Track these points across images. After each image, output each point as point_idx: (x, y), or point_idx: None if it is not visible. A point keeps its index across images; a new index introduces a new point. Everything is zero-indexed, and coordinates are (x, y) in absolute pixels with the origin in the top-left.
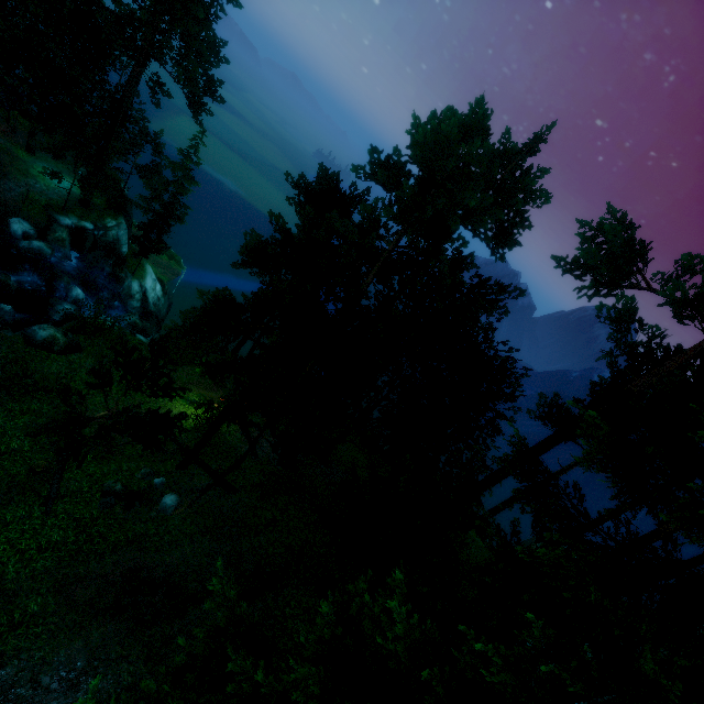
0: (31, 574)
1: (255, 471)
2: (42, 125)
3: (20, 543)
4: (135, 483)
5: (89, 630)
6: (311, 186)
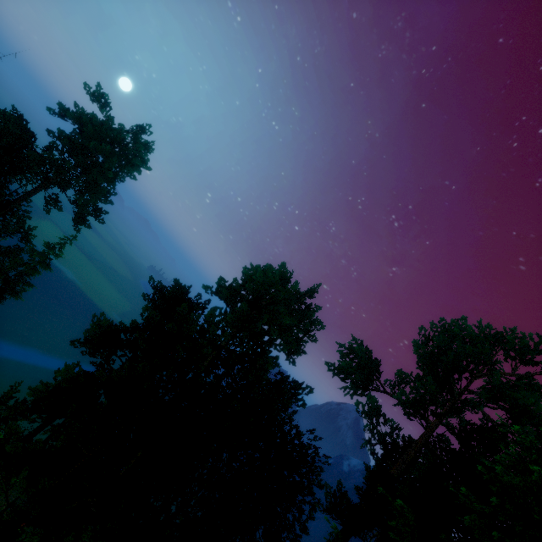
0: None
1: None
2: None
3: None
4: None
5: None
6: (166, 290)
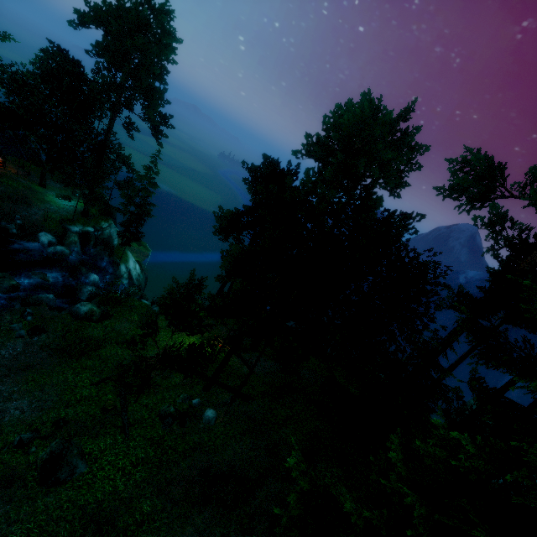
0: (135, 484)
1: (259, 383)
2: (49, 166)
3: (118, 463)
4: (179, 406)
5: (193, 519)
6: (259, 170)
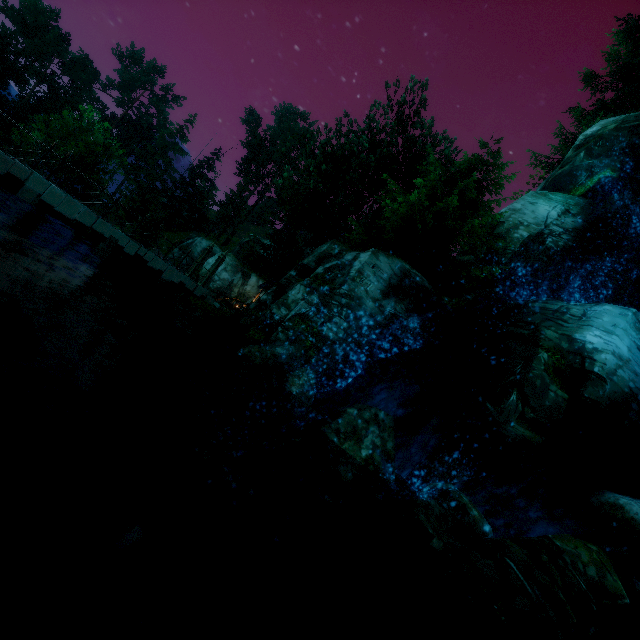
0: None
1: None
2: None
3: None
4: None
5: None
6: None
